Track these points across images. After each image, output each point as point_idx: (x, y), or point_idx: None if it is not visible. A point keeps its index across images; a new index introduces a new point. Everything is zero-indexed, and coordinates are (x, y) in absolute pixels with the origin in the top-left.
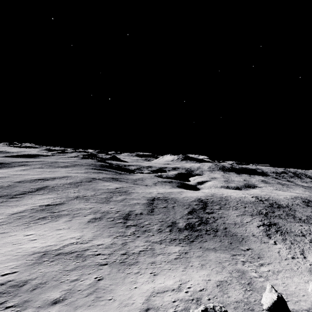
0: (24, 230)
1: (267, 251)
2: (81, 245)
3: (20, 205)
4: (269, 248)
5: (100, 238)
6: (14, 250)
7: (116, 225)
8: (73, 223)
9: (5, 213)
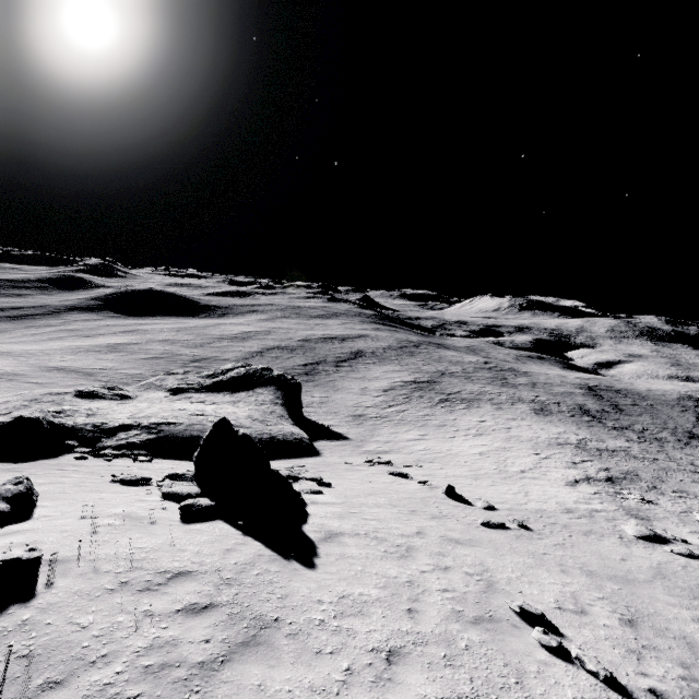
0: (453, 414)
1: None
2: (604, 444)
3: (371, 378)
4: None
5: (606, 438)
6: (517, 437)
7: (592, 424)
8: (515, 413)
9: (370, 389)
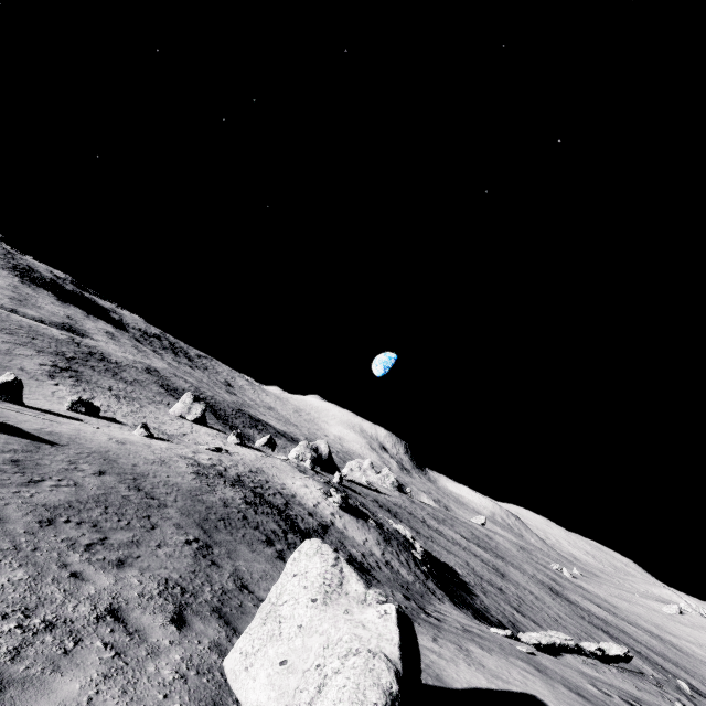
0: None
1: (34, 387)
2: None
3: None
4: (41, 386)
5: None
6: None
7: None
8: None
9: None
